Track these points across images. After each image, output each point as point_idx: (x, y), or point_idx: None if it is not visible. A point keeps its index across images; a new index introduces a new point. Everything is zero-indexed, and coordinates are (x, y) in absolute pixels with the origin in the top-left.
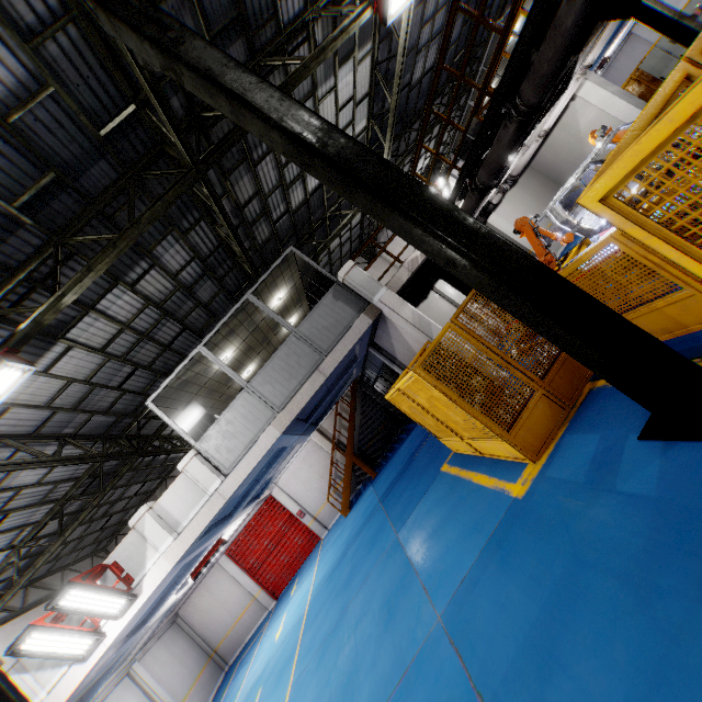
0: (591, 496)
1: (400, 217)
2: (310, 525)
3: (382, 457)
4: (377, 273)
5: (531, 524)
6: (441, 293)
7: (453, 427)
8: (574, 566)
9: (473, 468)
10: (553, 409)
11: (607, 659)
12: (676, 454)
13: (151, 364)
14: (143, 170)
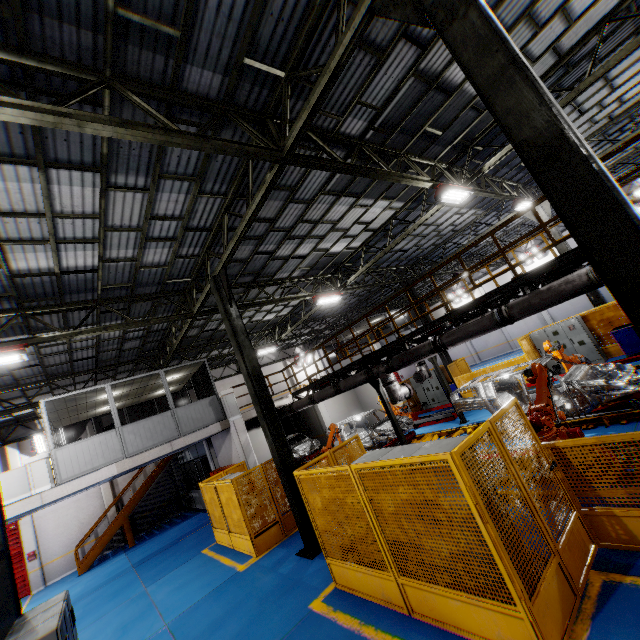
0: (269, 572)
1: (266, 425)
2: (33, 573)
3: (146, 532)
4: (239, 382)
5: (239, 582)
6: None
7: (229, 522)
8: (246, 596)
9: (224, 554)
10: (279, 532)
11: (239, 620)
12: (300, 561)
13: (50, 366)
14: (168, 296)
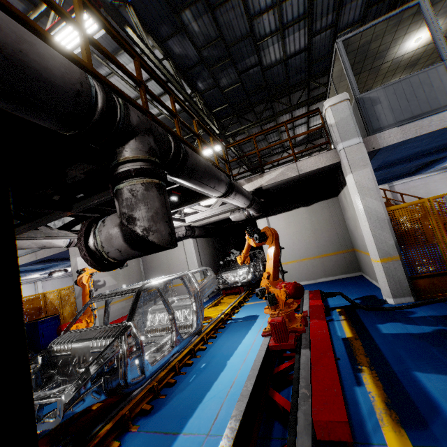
0: None
1: None
2: None
3: None
4: None
5: None
6: (184, 247)
7: None
8: None
9: None
10: None
11: None
12: None
13: None
14: None
